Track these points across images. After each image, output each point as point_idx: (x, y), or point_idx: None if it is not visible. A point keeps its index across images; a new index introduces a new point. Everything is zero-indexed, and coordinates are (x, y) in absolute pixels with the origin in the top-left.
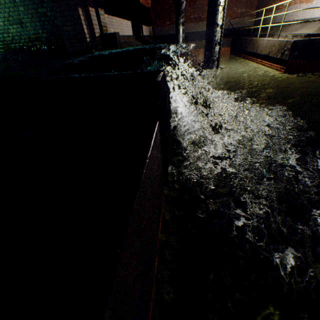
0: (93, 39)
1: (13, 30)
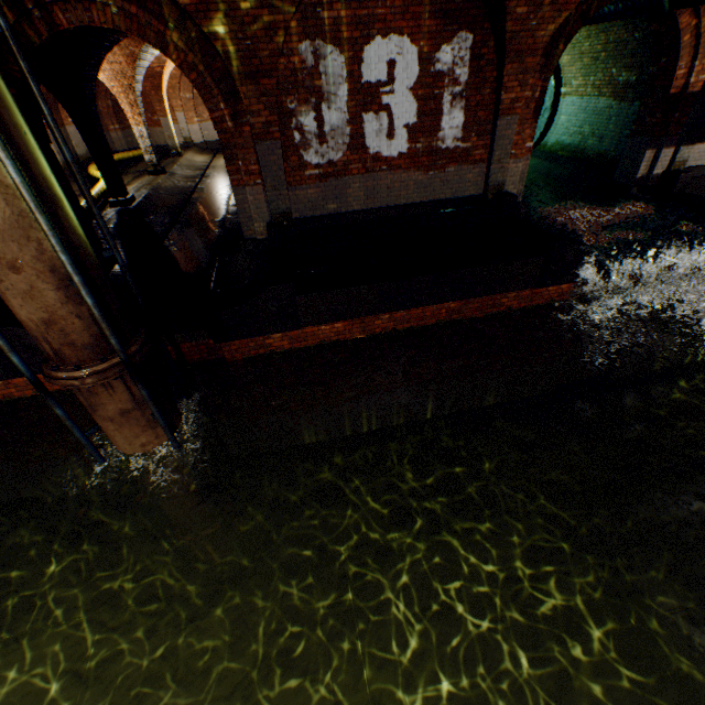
0: (647, 176)
1: (590, 142)
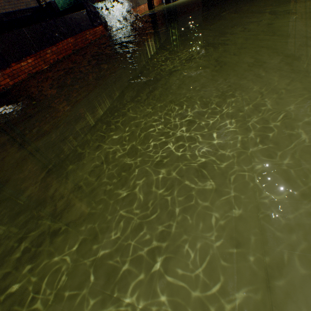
0: None
1: (61, 1)
